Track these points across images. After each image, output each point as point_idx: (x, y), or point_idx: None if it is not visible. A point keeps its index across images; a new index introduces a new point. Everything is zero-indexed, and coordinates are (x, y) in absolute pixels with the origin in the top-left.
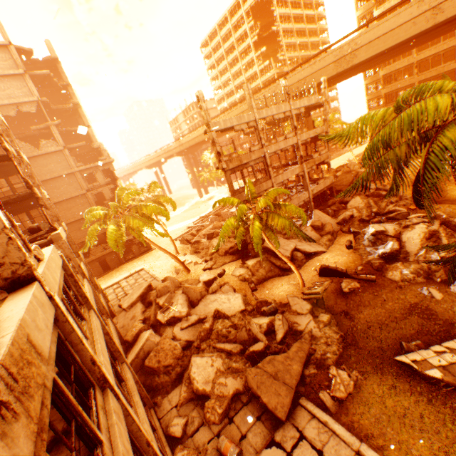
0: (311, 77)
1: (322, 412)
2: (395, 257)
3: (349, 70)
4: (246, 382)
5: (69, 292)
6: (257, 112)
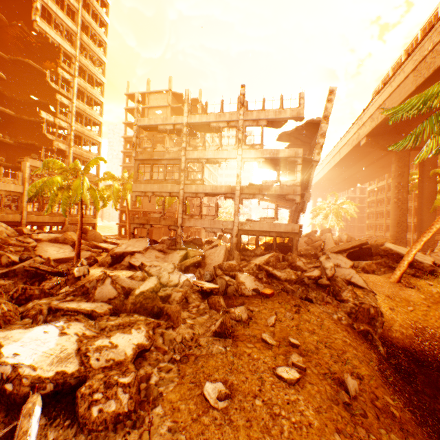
0: (389, 99)
1: None
2: None
3: None
4: None
5: None
6: (189, 116)
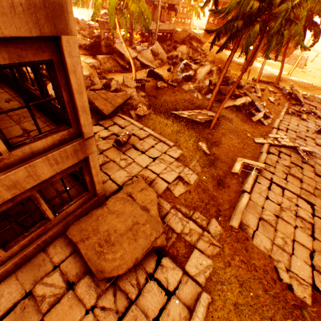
0: None
1: (129, 118)
2: (190, 80)
3: None
4: None
5: None
6: None
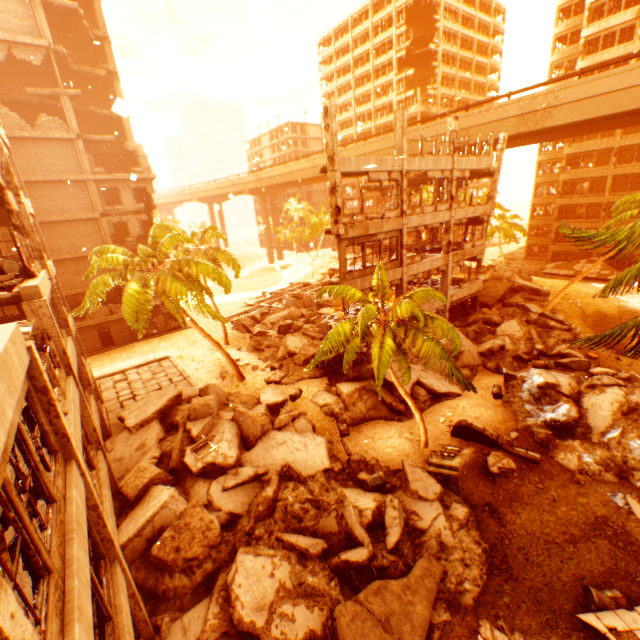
0: (477, 129)
1: None
2: (570, 430)
3: (532, 134)
4: (329, 620)
5: (29, 442)
6: (407, 159)
